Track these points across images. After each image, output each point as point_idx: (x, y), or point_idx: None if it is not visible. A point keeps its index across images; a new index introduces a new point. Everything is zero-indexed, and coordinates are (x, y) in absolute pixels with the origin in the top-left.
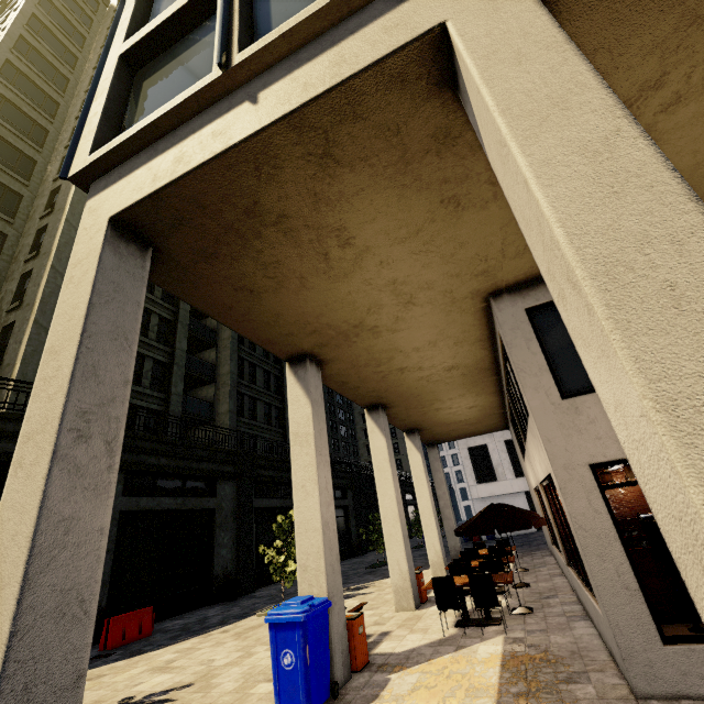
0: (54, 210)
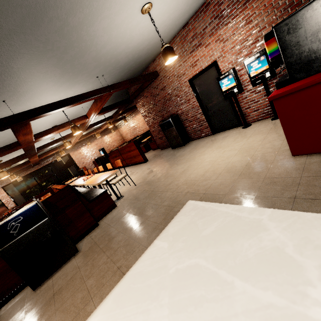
0: None
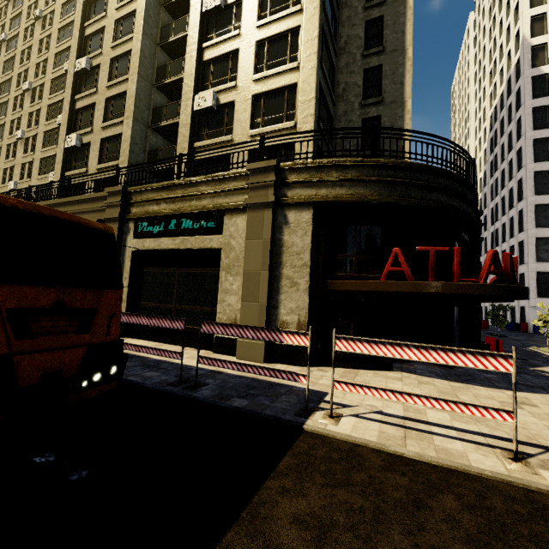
0: (386, 0)
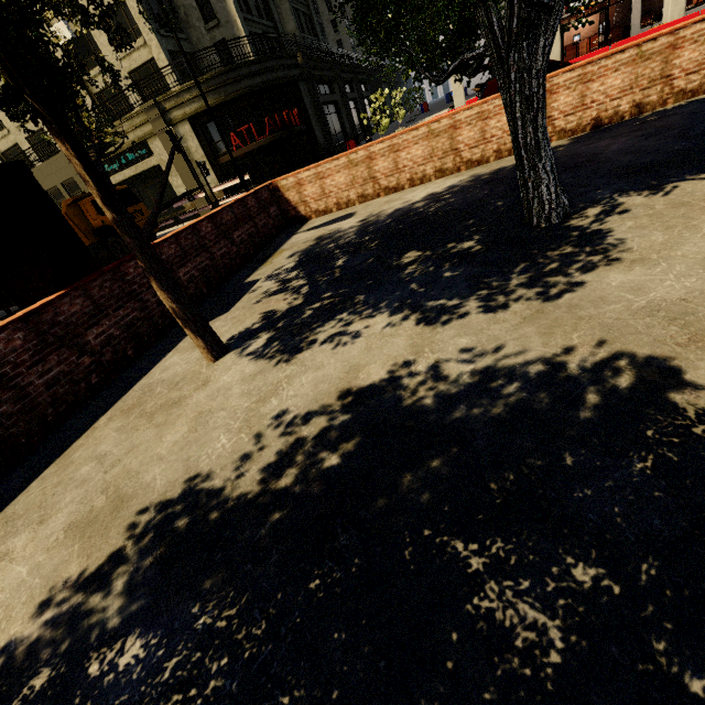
0: None
